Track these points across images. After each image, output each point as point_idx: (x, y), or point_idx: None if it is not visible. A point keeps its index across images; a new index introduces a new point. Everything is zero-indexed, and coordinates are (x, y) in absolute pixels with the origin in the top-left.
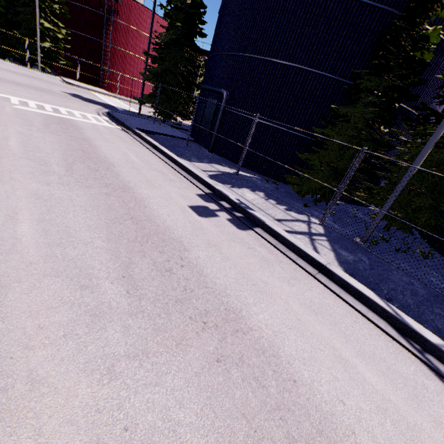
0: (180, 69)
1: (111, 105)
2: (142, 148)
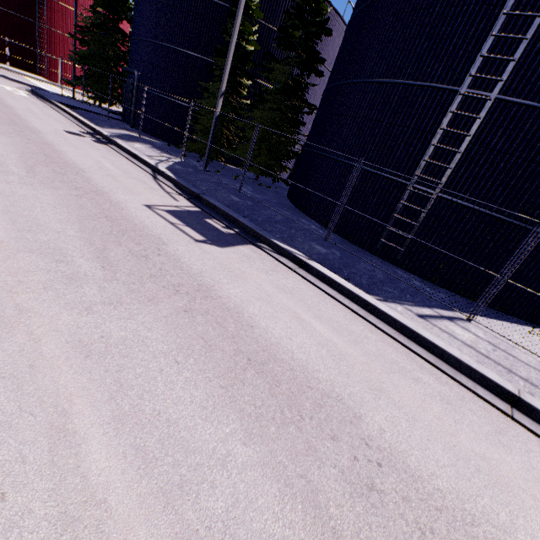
0: (108, 53)
1: (42, 88)
2: (52, 110)
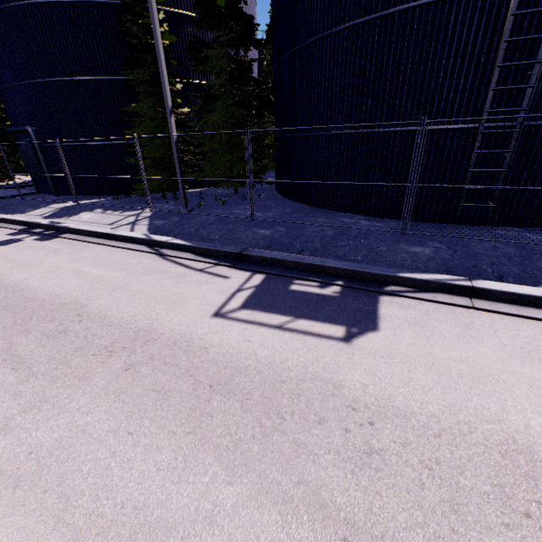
0: None
1: None
2: None
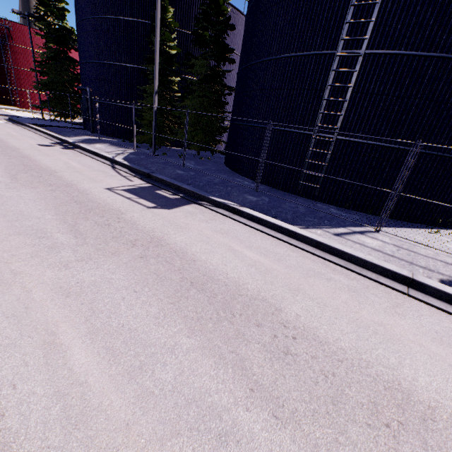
0: (63, 78)
1: (17, 116)
2: (26, 131)
